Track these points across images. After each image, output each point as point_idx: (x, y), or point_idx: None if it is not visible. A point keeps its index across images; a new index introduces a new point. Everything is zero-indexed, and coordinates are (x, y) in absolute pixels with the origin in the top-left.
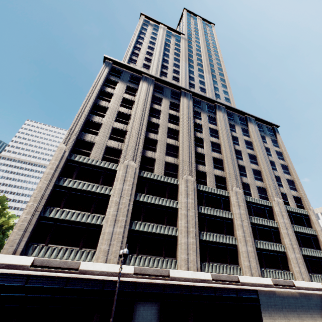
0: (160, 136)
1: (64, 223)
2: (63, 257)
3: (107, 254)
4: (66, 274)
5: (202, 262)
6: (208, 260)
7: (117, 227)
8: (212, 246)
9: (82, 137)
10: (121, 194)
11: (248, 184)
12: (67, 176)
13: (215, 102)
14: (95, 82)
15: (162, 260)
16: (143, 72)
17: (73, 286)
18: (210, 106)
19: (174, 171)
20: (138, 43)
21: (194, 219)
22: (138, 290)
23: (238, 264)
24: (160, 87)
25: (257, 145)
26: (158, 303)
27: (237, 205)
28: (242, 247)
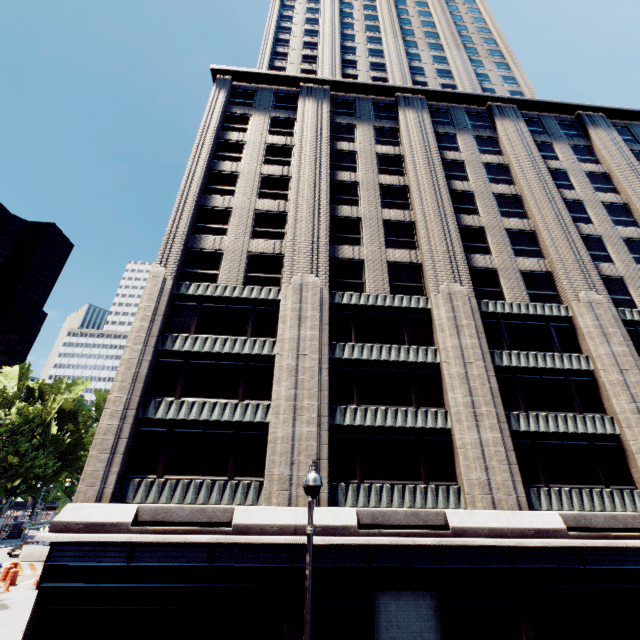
0: (366, 207)
1: (188, 428)
2: (197, 500)
3: (289, 487)
4: (206, 537)
5: (529, 487)
6: (543, 481)
7: (301, 424)
8: (547, 444)
9: (196, 244)
10: (297, 350)
11: (621, 280)
12: (179, 330)
13: (486, 101)
14: (202, 127)
15: (422, 490)
16: (301, 79)
17: (227, 560)
18: (476, 114)
19: (415, 281)
20: (281, 31)
21: (487, 384)
22: (376, 563)
23: (634, 485)
24: (345, 103)
25: (626, 178)
26: (431, 592)
27: (600, 333)
28: (638, 439)
